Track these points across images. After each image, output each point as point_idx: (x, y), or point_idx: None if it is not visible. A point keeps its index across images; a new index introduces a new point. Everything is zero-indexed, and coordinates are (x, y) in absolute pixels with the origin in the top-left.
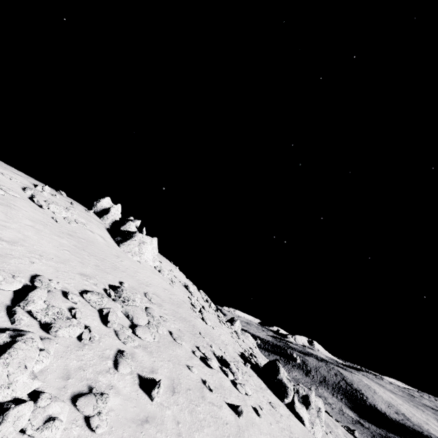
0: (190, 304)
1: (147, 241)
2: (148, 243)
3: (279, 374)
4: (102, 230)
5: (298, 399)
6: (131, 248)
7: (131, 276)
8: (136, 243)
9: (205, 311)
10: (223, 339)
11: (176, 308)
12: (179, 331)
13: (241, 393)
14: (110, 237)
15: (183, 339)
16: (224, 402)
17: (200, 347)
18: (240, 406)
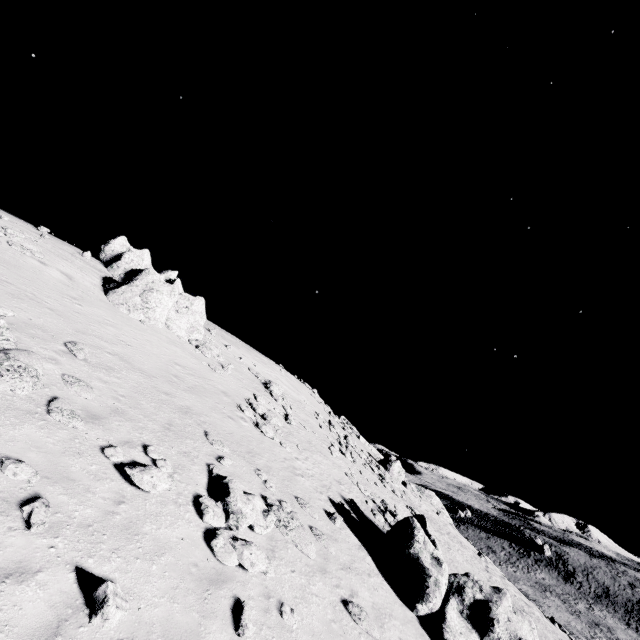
0: (247, 402)
1: (162, 290)
2: (165, 292)
3: (412, 543)
4: (87, 274)
5: (461, 609)
6: (126, 297)
7: (70, 320)
8: (137, 291)
9: (288, 421)
10: (300, 466)
11: (172, 389)
12: (112, 411)
13: (220, 561)
14: (98, 284)
15: (103, 422)
16: (70, 567)
17: (151, 446)
18: (105, 583)
